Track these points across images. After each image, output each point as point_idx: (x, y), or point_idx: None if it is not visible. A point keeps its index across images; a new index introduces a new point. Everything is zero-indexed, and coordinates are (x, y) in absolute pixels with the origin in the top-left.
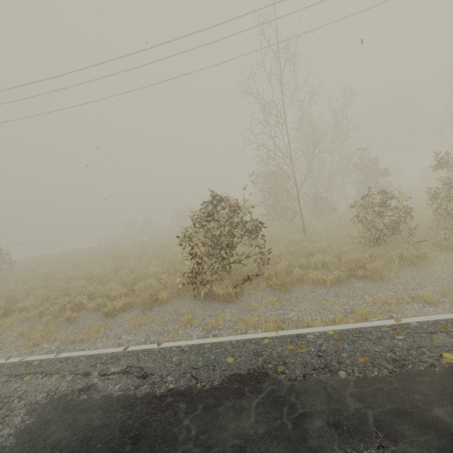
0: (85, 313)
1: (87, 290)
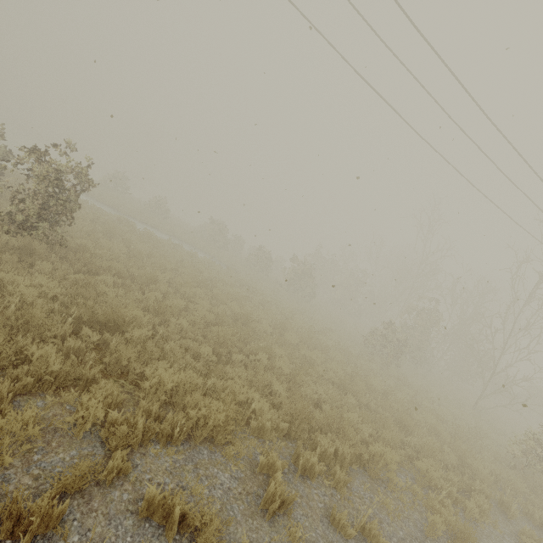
0: (508, 520)
1: (422, 445)
